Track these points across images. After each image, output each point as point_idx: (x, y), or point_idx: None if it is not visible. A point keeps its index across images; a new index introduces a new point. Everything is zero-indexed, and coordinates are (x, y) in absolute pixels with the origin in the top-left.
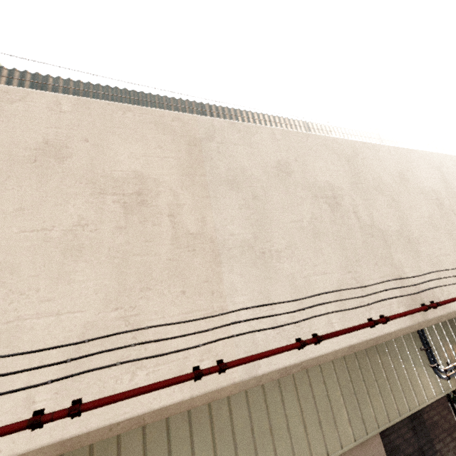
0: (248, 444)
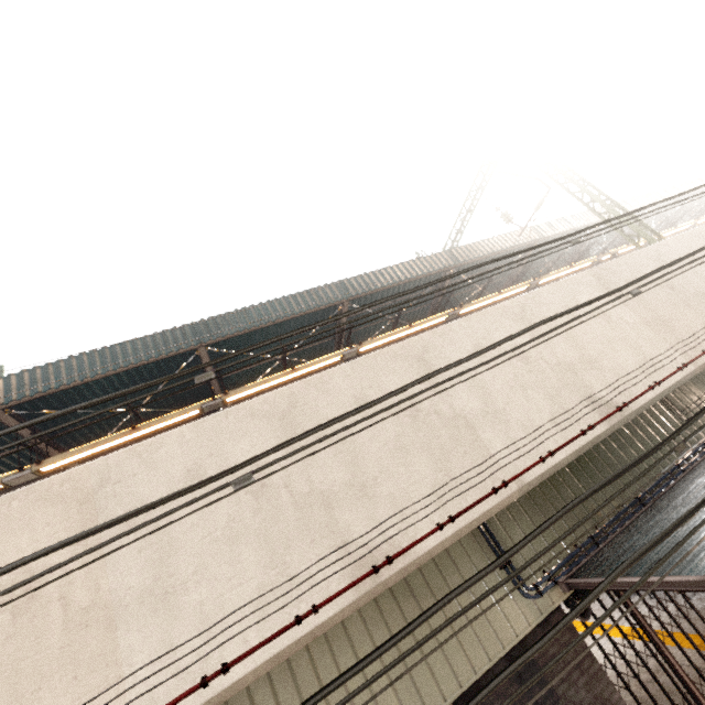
0: None
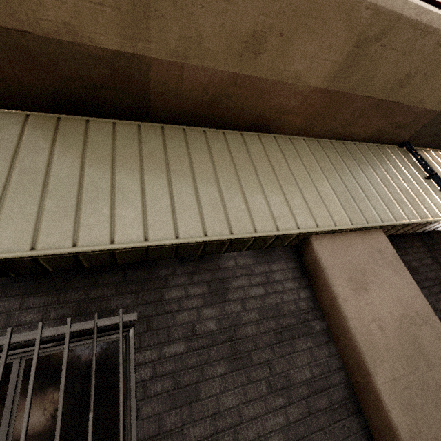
0: (212, 193)
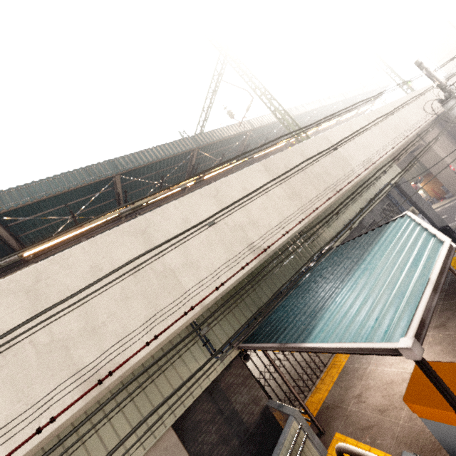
0: None
